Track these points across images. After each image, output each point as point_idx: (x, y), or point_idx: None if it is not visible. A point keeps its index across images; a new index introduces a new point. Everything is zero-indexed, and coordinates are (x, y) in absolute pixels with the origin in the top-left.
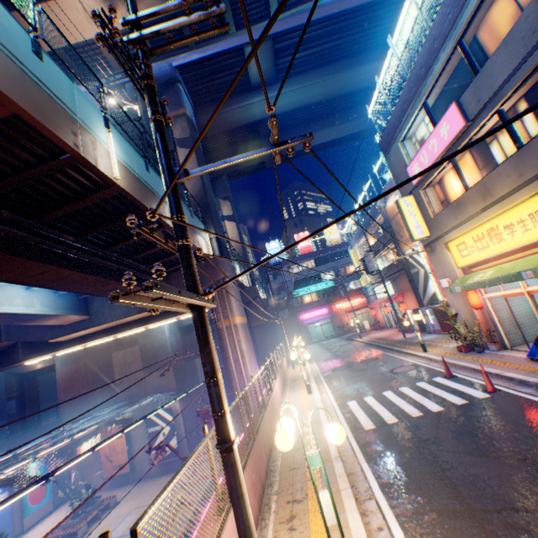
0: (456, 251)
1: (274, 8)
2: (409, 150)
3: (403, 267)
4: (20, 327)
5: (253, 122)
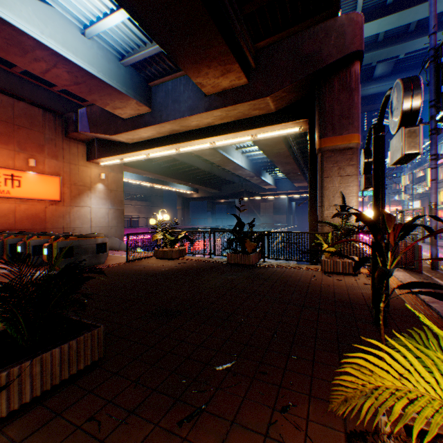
0: (440, 196)
1: (401, 55)
2: (442, 148)
3: (427, 195)
4: (250, 186)
5: (365, 96)
